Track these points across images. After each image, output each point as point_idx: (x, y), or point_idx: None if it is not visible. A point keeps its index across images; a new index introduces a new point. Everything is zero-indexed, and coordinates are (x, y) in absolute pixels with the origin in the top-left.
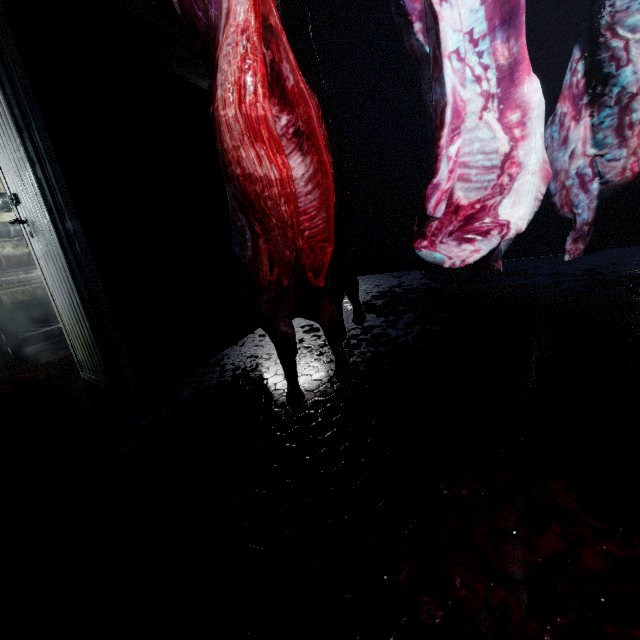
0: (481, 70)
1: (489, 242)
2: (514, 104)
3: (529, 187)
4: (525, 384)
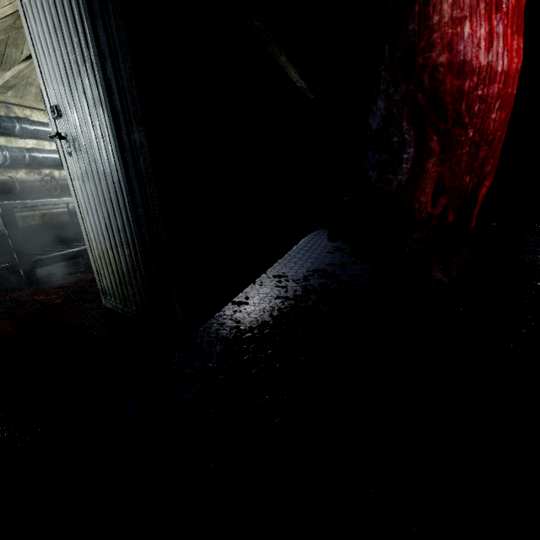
0: None
1: None
2: None
3: None
4: None
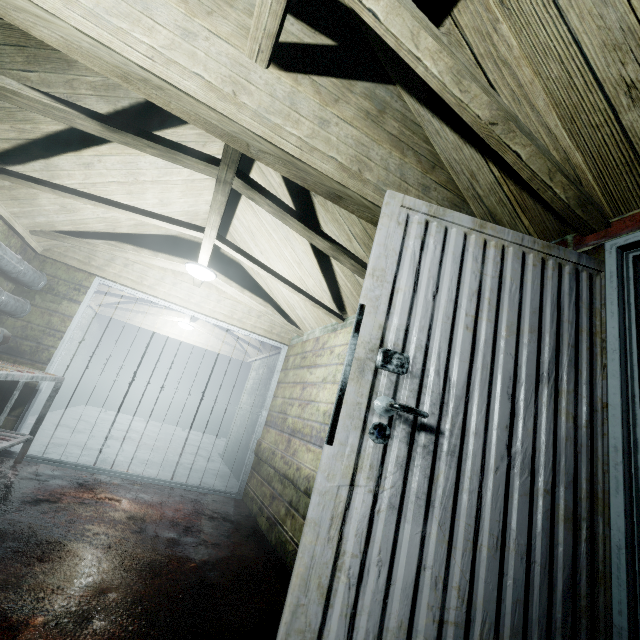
0: None
1: None
2: None
3: None
4: None
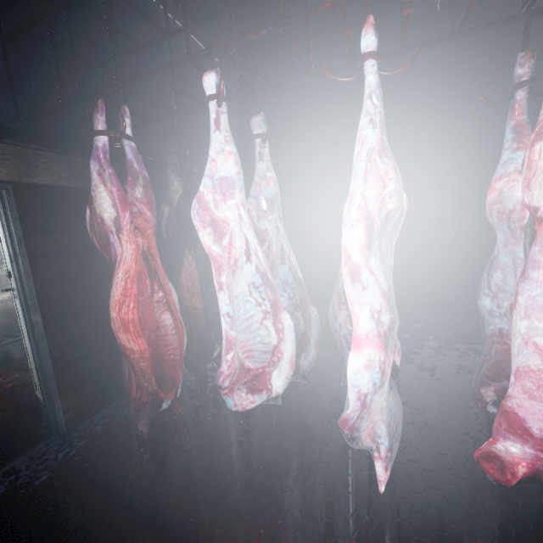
0: (261, 299)
1: (262, 396)
2: (279, 319)
3: (284, 369)
4: (312, 466)
